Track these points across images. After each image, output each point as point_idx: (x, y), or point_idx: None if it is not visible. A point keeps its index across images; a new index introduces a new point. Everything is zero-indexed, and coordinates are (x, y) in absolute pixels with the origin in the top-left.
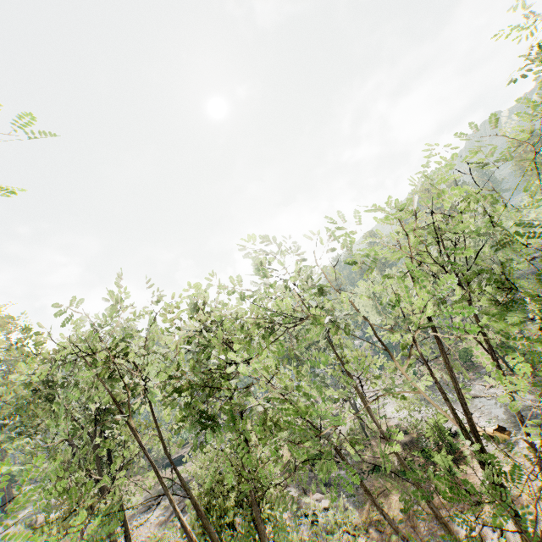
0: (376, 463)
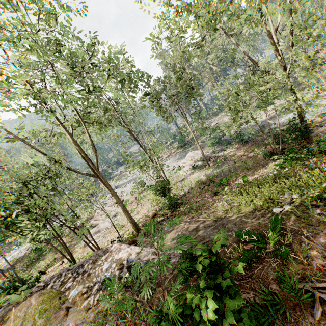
0: None
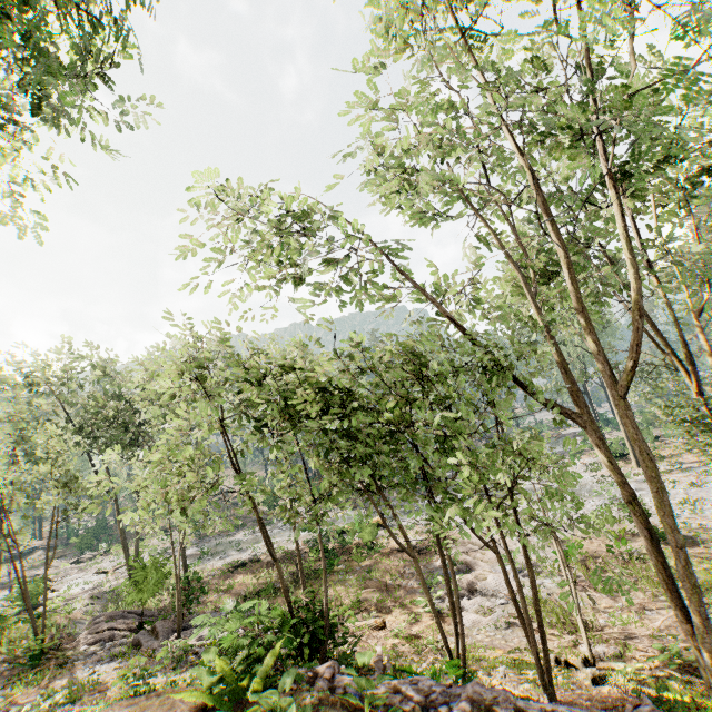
0: (245, 593)
